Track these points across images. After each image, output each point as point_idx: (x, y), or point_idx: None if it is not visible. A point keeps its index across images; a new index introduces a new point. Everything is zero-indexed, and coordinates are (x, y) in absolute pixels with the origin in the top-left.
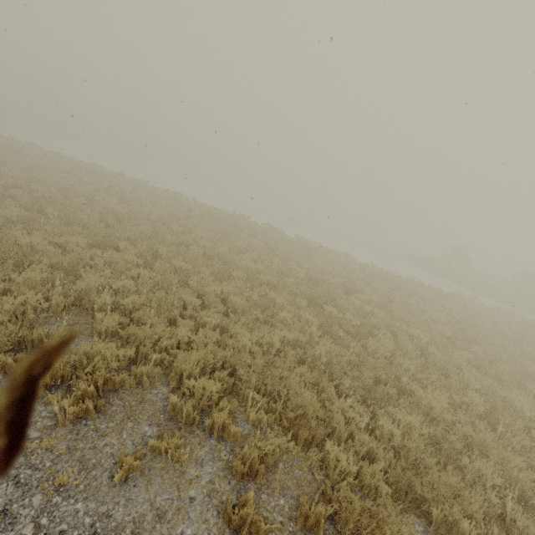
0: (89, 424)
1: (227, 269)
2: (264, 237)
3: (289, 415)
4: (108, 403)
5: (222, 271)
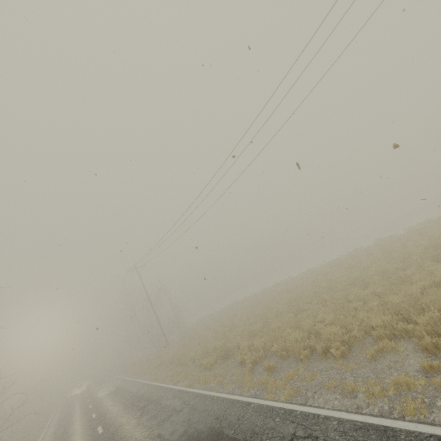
0: (348, 356)
1: (364, 280)
2: (379, 250)
3: (435, 308)
4: (350, 349)
5: (362, 282)
